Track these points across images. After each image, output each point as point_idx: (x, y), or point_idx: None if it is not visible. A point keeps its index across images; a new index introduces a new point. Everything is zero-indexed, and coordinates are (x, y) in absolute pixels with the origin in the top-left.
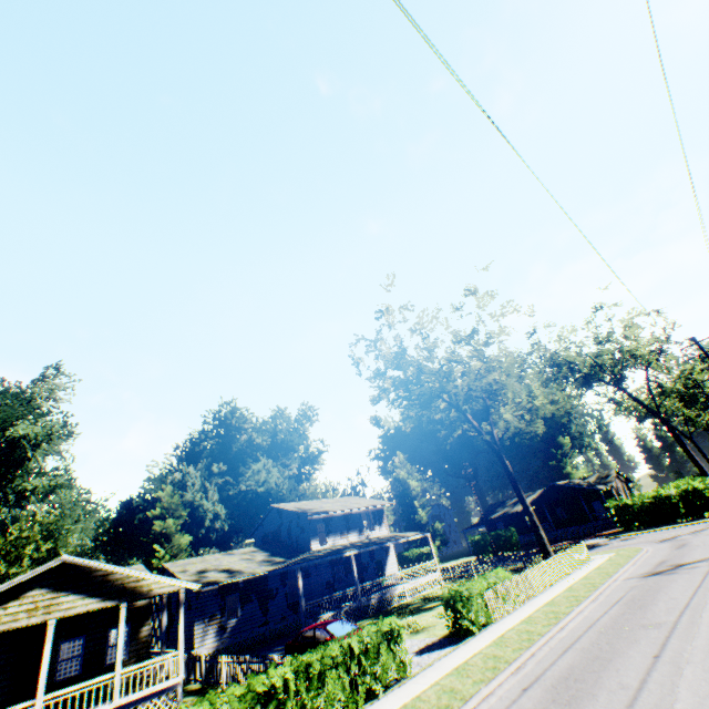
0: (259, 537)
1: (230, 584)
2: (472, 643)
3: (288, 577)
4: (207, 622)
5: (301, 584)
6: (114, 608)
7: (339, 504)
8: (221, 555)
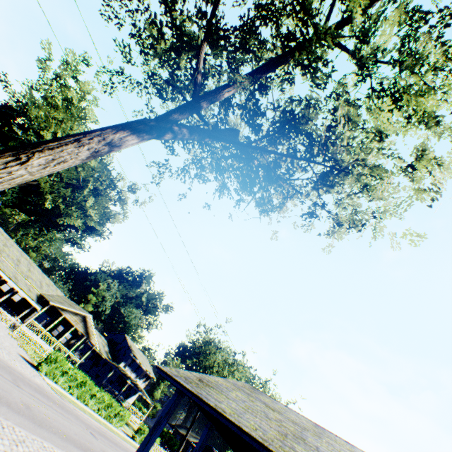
0: (109, 337)
1: (94, 349)
2: (135, 442)
3: (106, 365)
4: (79, 353)
5: (110, 374)
6: (75, 328)
7: (142, 358)
8: (98, 333)
